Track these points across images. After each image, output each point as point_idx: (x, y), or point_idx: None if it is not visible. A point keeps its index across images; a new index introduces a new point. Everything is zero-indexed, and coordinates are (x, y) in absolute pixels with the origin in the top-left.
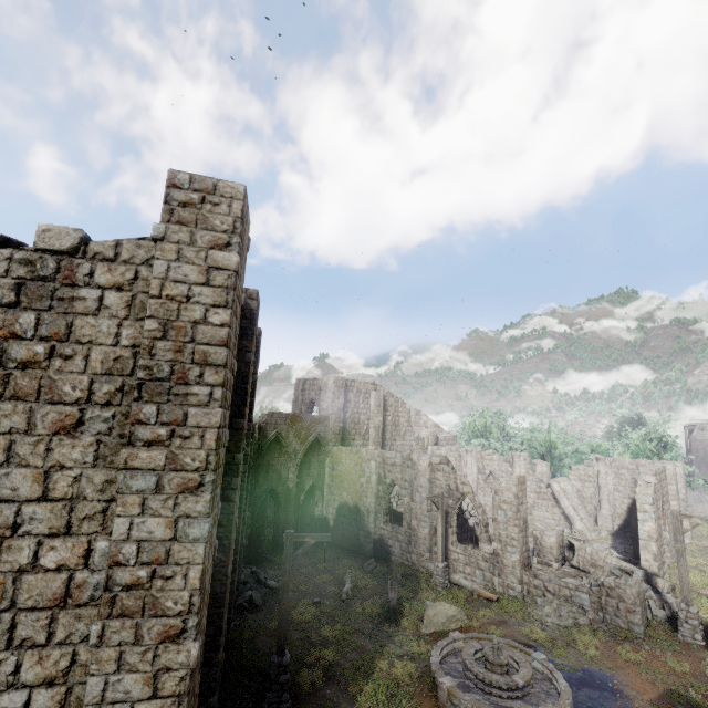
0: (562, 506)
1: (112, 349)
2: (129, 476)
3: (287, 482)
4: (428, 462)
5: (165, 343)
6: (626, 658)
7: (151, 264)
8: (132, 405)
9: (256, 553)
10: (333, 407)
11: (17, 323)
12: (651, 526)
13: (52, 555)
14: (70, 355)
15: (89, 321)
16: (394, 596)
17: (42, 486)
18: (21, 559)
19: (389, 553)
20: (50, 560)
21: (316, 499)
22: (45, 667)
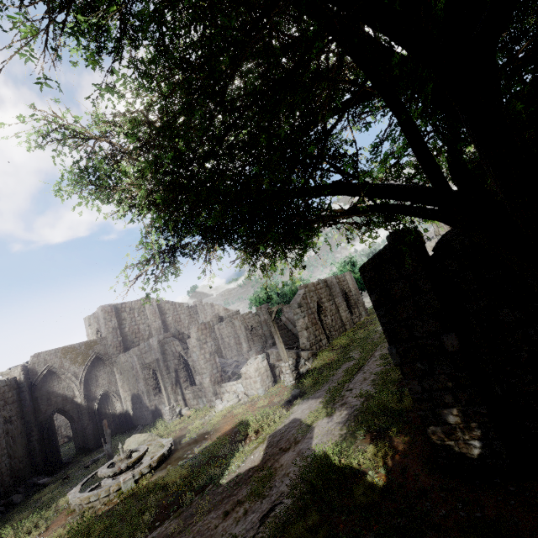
0: (290, 329)
1: None
2: None
3: (74, 400)
4: (157, 341)
5: None
6: (233, 414)
7: None
8: None
9: (56, 463)
10: (107, 329)
11: None
12: (301, 321)
13: None
14: None
15: None
16: (108, 447)
17: None
18: None
19: (162, 415)
20: None
21: (114, 400)
22: None
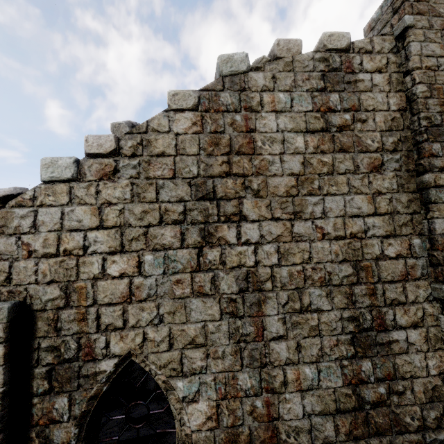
0: None
1: (387, 113)
2: (438, 191)
3: None
4: None
5: (433, 100)
6: None
7: (394, 52)
8: (423, 145)
9: None
10: None
11: (329, 101)
12: None
13: (391, 249)
14: (364, 119)
15: (369, 95)
16: None
17: (373, 205)
18: (375, 251)
19: None
20: (391, 251)
21: None
22: (410, 316)
